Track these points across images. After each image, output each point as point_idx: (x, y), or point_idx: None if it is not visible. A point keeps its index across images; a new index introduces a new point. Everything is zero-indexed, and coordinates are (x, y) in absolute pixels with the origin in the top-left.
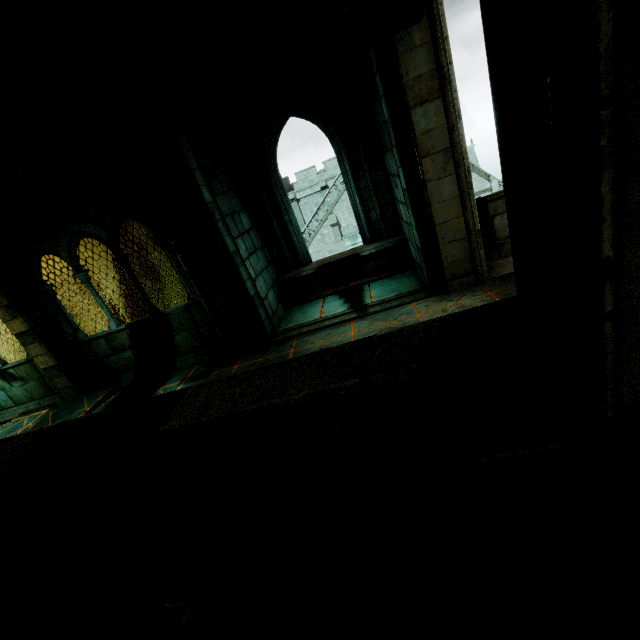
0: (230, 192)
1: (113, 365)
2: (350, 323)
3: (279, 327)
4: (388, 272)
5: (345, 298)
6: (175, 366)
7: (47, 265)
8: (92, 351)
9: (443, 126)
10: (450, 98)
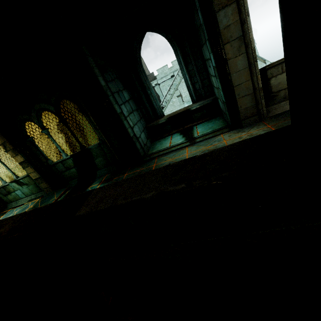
0: (116, 79)
1: (67, 176)
2: (185, 148)
3: (148, 152)
4: (207, 118)
5: (183, 134)
6: (96, 175)
7: (29, 127)
8: (56, 169)
9: (237, 21)
10: (241, 1)
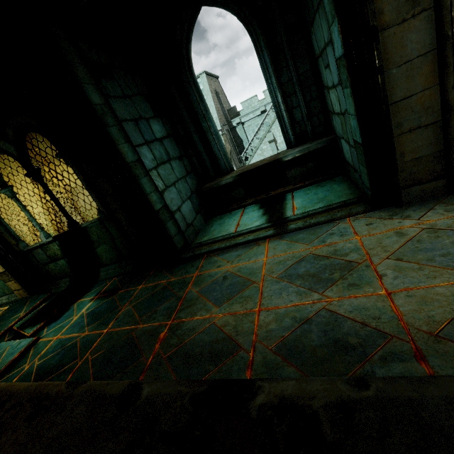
0: (137, 97)
1: (53, 271)
2: (265, 242)
3: (194, 240)
4: (314, 178)
5: (265, 208)
6: (99, 276)
7: None
8: (35, 259)
9: None
10: None
